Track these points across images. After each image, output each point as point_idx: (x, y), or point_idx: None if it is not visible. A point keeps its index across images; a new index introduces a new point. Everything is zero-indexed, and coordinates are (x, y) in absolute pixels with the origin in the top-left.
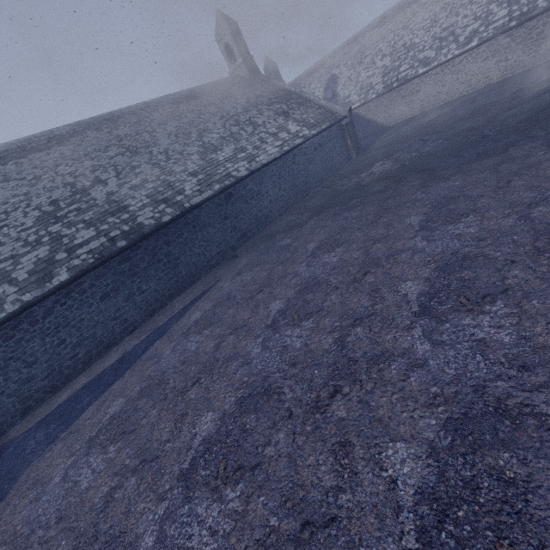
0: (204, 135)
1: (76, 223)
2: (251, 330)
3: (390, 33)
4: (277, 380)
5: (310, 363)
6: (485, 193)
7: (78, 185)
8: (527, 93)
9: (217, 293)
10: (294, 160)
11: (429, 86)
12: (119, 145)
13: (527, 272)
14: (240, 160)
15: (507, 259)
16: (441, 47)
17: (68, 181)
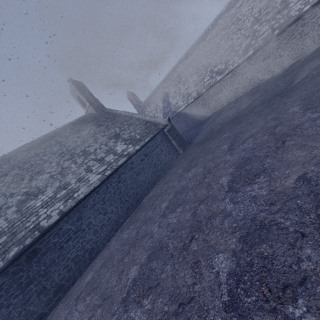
0: (35, 178)
1: None
2: None
3: (193, 61)
4: None
5: None
6: None
7: None
8: None
9: None
10: (119, 178)
11: (227, 86)
12: None
13: None
14: (57, 200)
15: None
16: (227, 61)
17: None
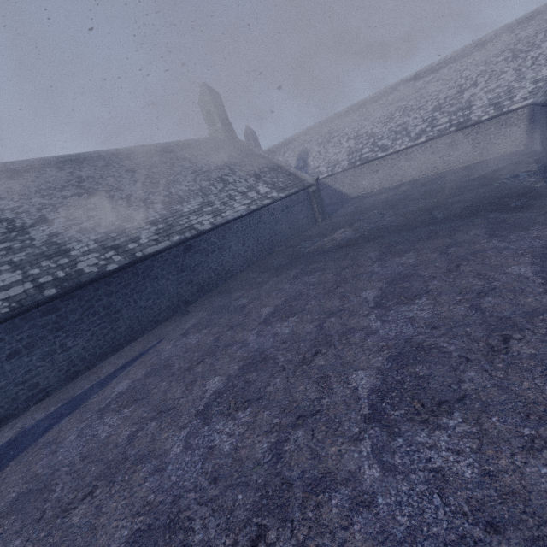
0: (173, 186)
1: (0, 263)
2: (178, 416)
3: (355, 121)
4: (189, 504)
5: (236, 480)
6: (437, 275)
7: (18, 222)
8: (467, 184)
9: (155, 357)
10: (261, 218)
11: (387, 168)
12: (78, 186)
13: (483, 376)
14: (205, 213)
15: (462, 355)
16: (396, 139)
17: (6, 217)
